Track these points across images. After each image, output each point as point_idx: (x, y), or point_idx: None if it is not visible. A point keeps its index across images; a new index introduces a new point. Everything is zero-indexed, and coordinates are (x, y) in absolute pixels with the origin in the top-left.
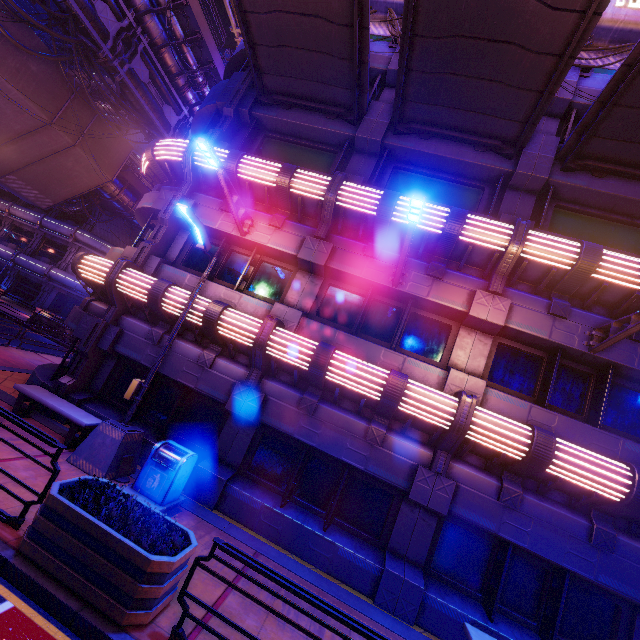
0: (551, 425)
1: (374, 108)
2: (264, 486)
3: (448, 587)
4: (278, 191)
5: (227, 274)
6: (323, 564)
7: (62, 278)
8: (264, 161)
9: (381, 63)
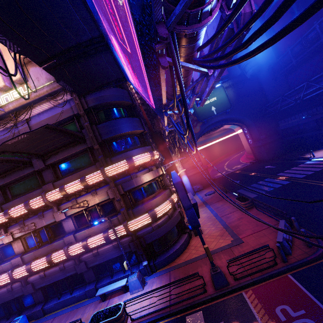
0: (92, 231)
1: None
2: (54, 297)
3: (104, 278)
4: None
5: None
6: (75, 302)
7: None
8: None
9: None
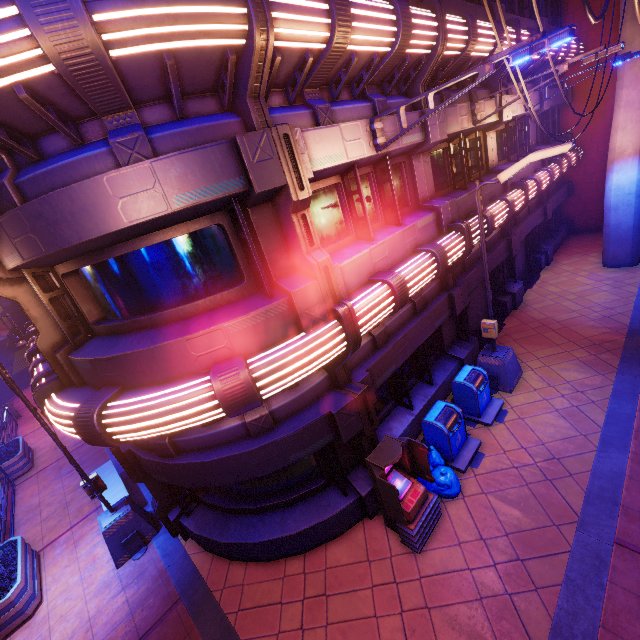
0: None
1: None
2: None
3: None
4: None
5: None
6: None
7: None
8: None
9: None
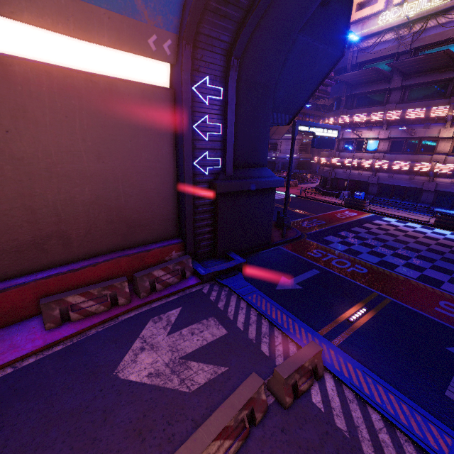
0: None
1: (395, 74)
2: (383, 197)
3: (439, 207)
4: (367, 122)
5: (358, 148)
6: (401, 208)
7: (281, 156)
8: (360, 115)
9: (395, 49)
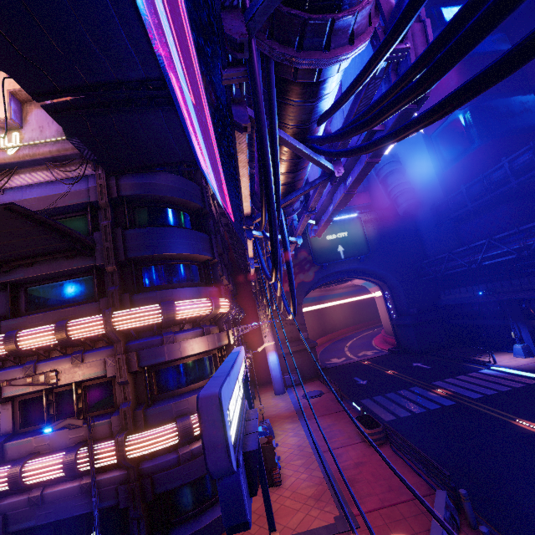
0: (47, 442)
1: None
2: None
3: None
4: None
5: None
6: None
7: None
8: None
9: None
